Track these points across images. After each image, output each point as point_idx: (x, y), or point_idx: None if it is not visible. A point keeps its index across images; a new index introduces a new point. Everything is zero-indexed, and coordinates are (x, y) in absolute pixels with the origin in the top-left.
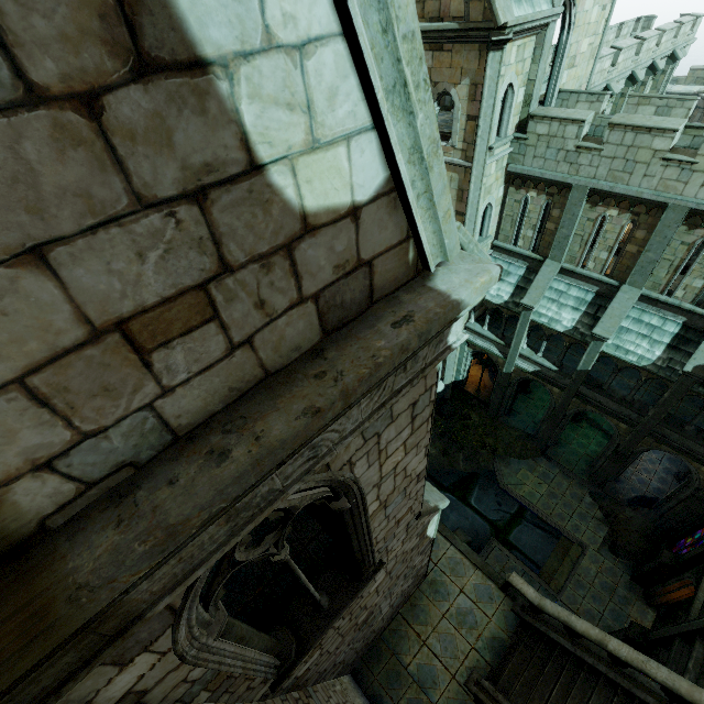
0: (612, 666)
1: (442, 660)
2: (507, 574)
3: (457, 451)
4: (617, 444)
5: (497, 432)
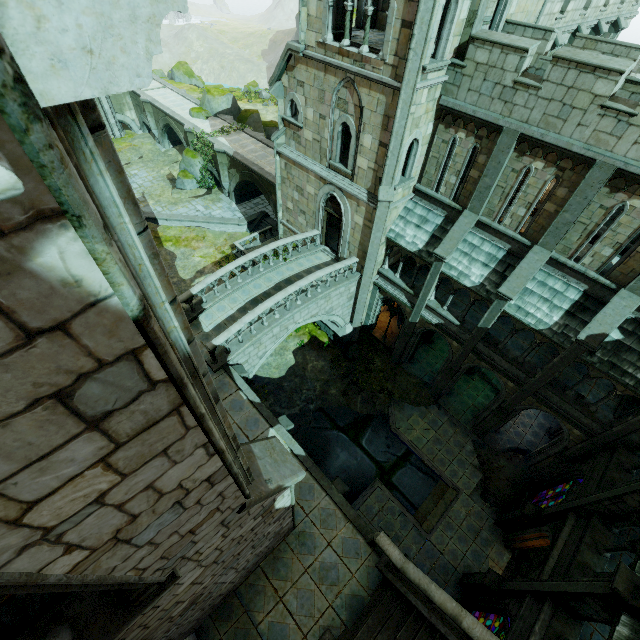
0: (463, 637)
1: (296, 618)
2: (376, 533)
3: (356, 393)
4: (503, 401)
5: (397, 378)
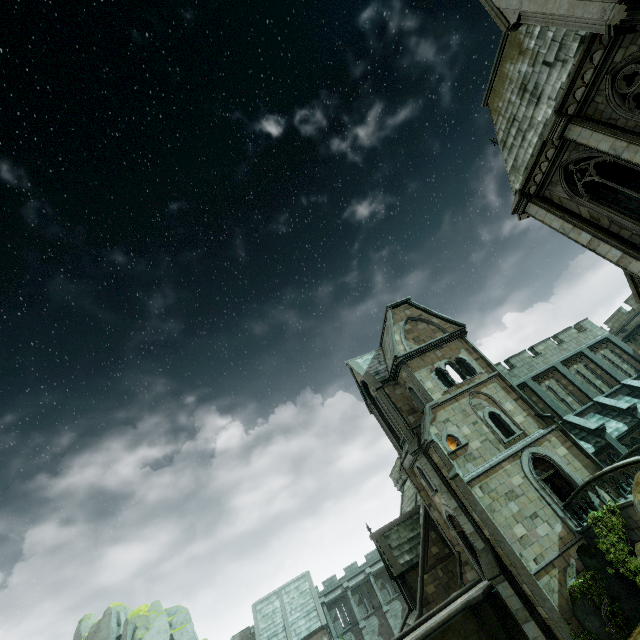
0: None
1: None
2: None
3: None
4: None
5: None
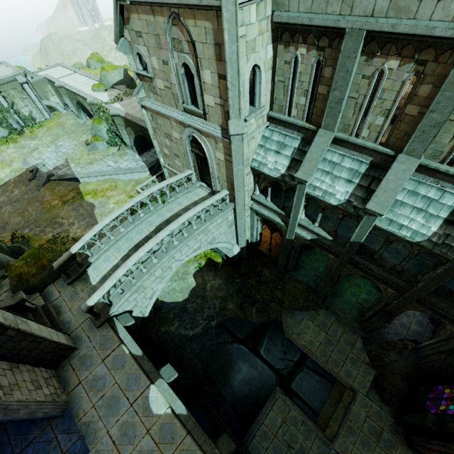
0: None
1: None
2: None
3: (251, 305)
4: (385, 304)
5: (285, 286)
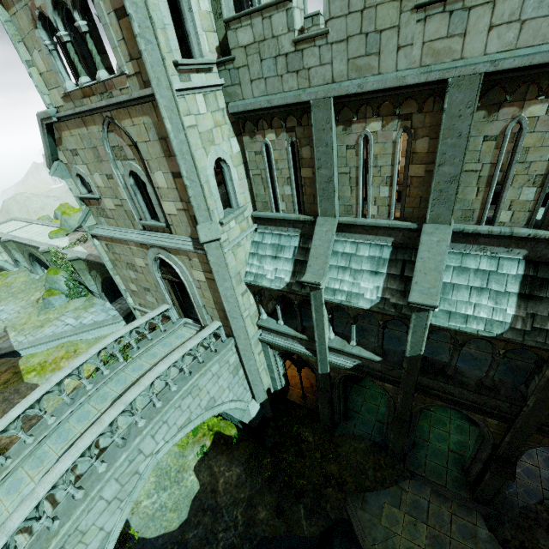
0: None
1: None
2: None
3: (294, 502)
4: (493, 446)
5: (339, 451)
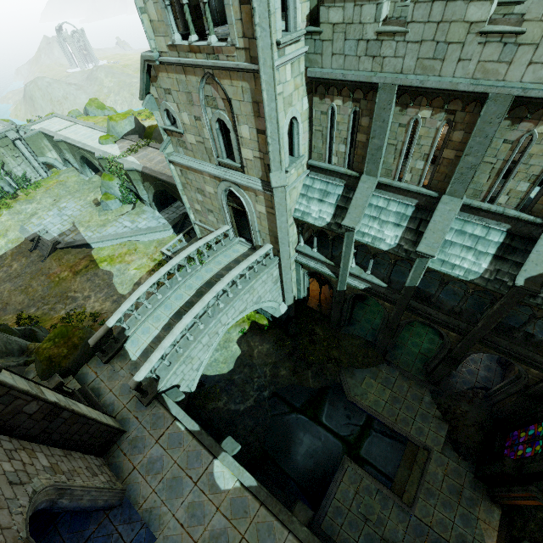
0: None
1: None
2: None
3: (305, 368)
4: (449, 350)
5: (341, 344)
